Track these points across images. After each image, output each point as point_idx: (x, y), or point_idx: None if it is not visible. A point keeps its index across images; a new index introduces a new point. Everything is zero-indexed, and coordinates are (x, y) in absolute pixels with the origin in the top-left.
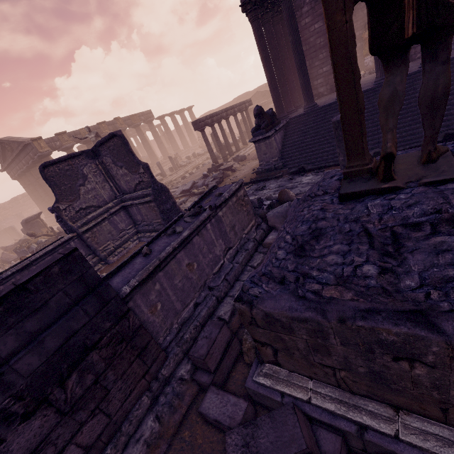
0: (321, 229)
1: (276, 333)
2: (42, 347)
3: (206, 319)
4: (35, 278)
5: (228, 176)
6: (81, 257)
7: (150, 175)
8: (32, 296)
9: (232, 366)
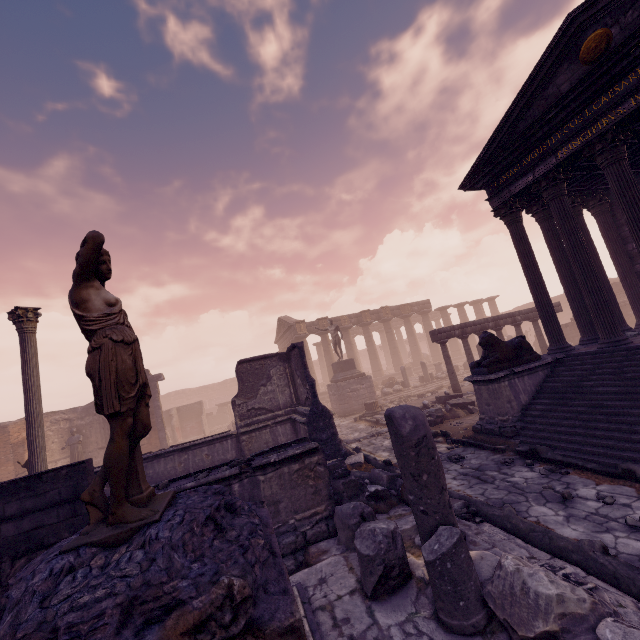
0: None
1: None
2: (21, 524)
3: None
4: (50, 472)
5: (455, 416)
6: (85, 469)
7: (313, 394)
8: (42, 484)
9: None
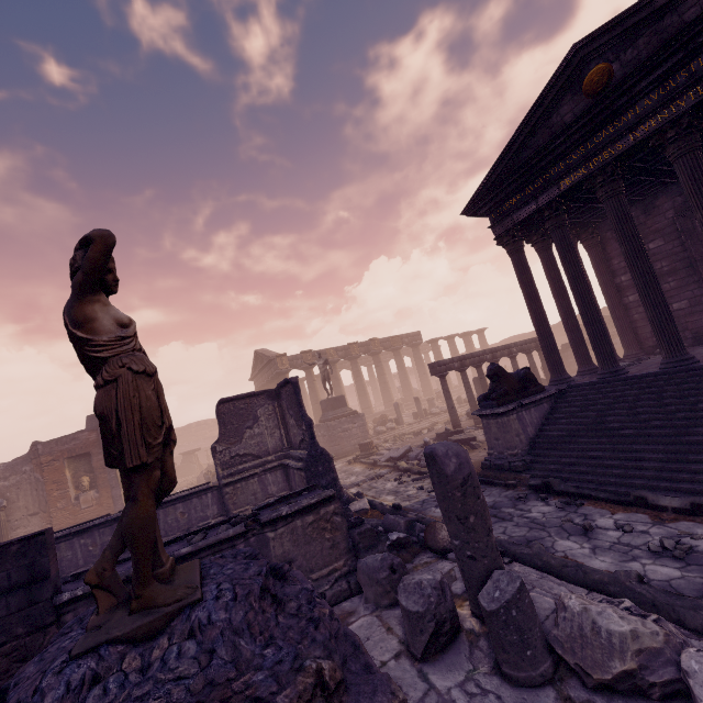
0: None
1: None
2: None
3: None
4: None
5: None
6: (44, 542)
7: (311, 435)
8: None
9: None
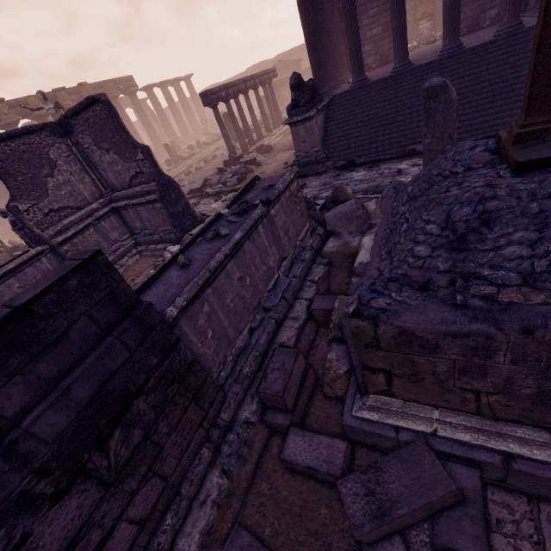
0: (491, 212)
1: (407, 355)
2: (69, 399)
3: (265, 348)
4: (42, 296)
5: (251, 171)
6: (108, 264)
7: (153, 163)
8: (43, 323)
9: (308, 401)
